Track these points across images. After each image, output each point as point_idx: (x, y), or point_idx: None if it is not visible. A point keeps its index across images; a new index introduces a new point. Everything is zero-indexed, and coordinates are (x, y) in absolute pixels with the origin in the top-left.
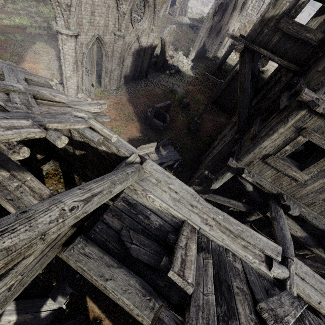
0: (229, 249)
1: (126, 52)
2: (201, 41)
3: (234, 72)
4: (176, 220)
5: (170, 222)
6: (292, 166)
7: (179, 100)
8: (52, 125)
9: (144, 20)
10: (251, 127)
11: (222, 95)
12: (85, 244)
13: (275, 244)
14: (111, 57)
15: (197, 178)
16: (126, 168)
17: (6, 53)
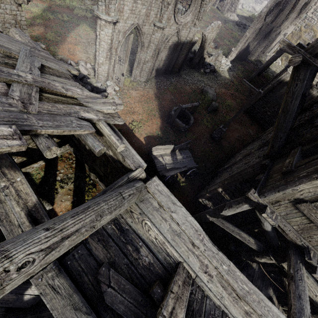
0: (227, 313)
1: (163, 44)
2: (246, 42)
3: (277, 81)
4: (171, 260)
5: (162, 261)
6: None
7: (208, 102)
8: (45, 130)
9: (189, 13)
10: (285, 155)
11: (256, 104)
12: (57, 274)
13: None
14: (147, 48)
15: (209, 192)
16: (124, 189)
17: (51, 32)
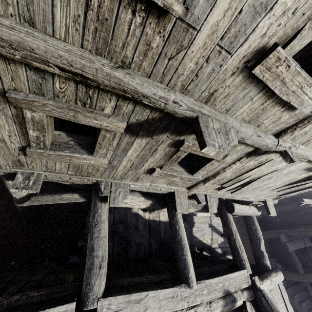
0: None
1: None
2: None
3: None
4: None
5: None
6: (76, 153)
7: None
8: None
9: None
10: None
11: None
12: None
13: (64, 305)
14: None
15: None
16: None
17: None
